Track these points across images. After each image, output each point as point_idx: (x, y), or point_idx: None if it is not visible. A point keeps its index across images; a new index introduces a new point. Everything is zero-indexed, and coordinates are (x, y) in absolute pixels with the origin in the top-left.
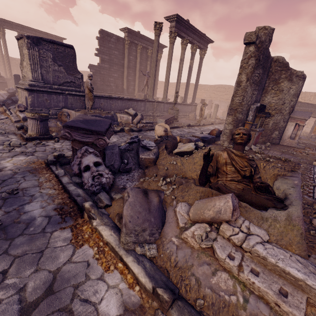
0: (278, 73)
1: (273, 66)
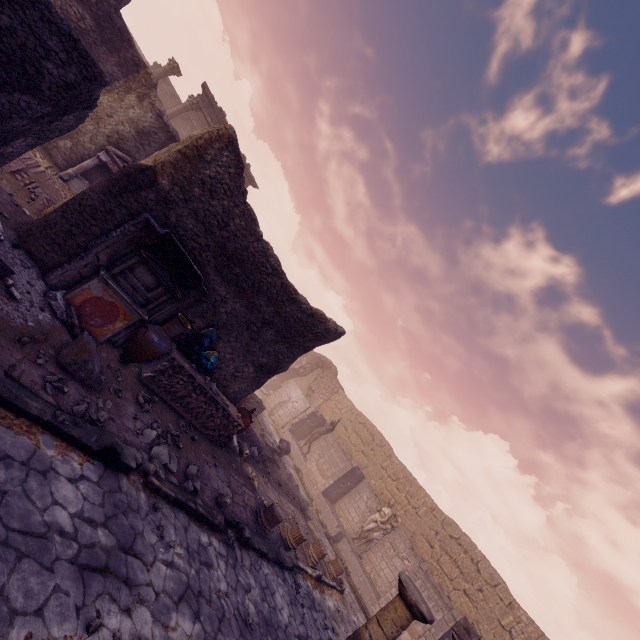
0: (140, 85)
1: (143, 76)
